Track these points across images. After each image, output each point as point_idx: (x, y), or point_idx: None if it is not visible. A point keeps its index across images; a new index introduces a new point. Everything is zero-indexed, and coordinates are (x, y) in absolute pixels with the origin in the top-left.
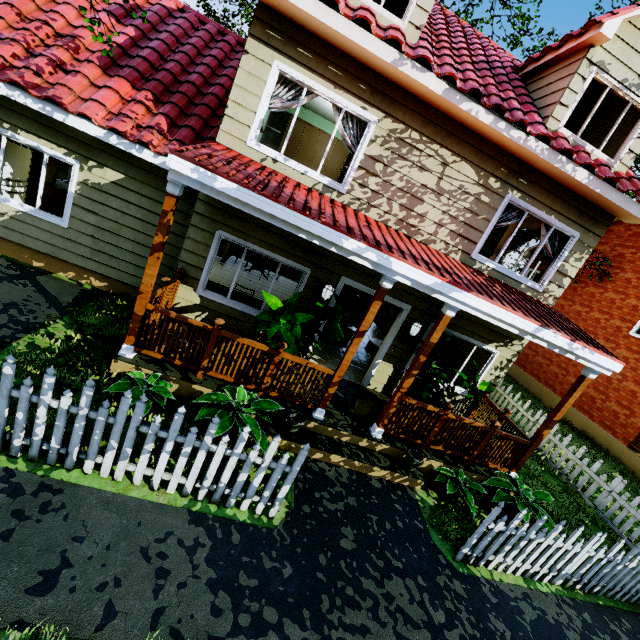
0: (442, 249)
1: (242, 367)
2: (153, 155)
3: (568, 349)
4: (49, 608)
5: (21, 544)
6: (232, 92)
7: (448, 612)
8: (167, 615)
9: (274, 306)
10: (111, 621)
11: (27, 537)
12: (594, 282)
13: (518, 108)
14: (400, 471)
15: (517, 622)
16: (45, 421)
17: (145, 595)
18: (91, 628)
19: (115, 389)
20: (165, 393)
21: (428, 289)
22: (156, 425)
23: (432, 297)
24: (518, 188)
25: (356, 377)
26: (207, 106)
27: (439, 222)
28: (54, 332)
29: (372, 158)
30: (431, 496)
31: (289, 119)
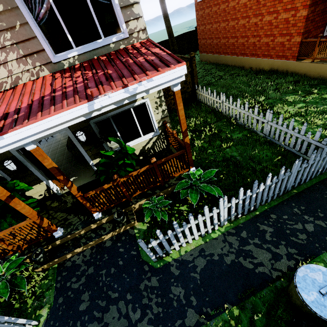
0: (30, 77)
1: None
2: None
3: (130, 95)
4: None
5: None
6: None
7: (143, 307)
8: None
9: None
10: None
11: None
12: None
13: None
14: (118, 227)
15: (191, 278)
16: None
17: None
18: None
19: None
20: None
21: None
22: None
23: None
24: None
25: None
26: None
27: None
28: None
29: None
30: (145, 222)
31: None
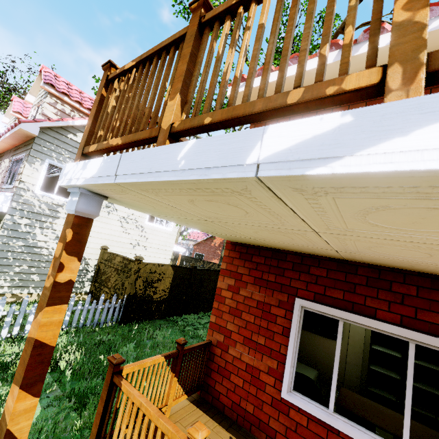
0: None
1: None
2: None
3: None
4: None
5: None
6: None
7: None
8: None
9: None
10: None
11: None
12: None
13: None
14: None
15: None
16: None
17: None
18: None
19: None
20: None
21: None
22: None
23: None
24: (15, 154)
25: None
26: None
27: None
28: None
29: None
30: None
31: None
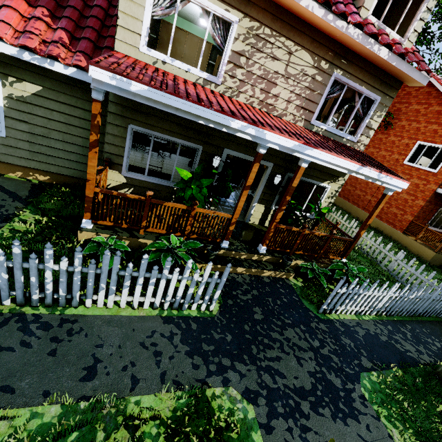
0: (291, 120)
1: (170, 222)
2: (63, 67)
3: (377, 178)
4: (98, 386)
5: (64, 356)
6: (120, 3)
7: (320, 340)
8: (168, 375)
9: (186, 177)
10: (137, 385)
11: (66, 351)
12: (382, 131)
13: (340, 1)
14: (280, 270)
15: (356, 337)
16: (52, 280)
17: (152, 367)
18: (127, 391)
19: (88, 251)
20: (123, 248)
21: (290, 150)
22: (130, 269)
23: (286, 155)
24: (341, 67)
25: (240, 217)
26: (96, 18)
27: (288, 99)
28: (25, 219)
29: (237, 53)
30: (299, 281)
31: (160, 24)
